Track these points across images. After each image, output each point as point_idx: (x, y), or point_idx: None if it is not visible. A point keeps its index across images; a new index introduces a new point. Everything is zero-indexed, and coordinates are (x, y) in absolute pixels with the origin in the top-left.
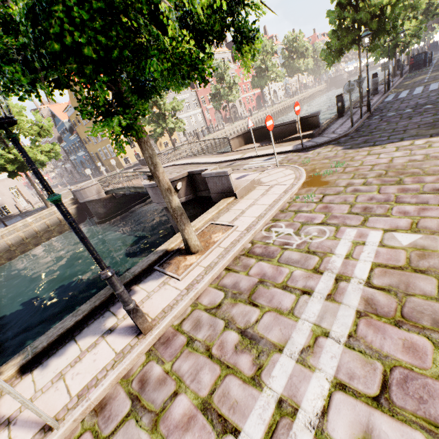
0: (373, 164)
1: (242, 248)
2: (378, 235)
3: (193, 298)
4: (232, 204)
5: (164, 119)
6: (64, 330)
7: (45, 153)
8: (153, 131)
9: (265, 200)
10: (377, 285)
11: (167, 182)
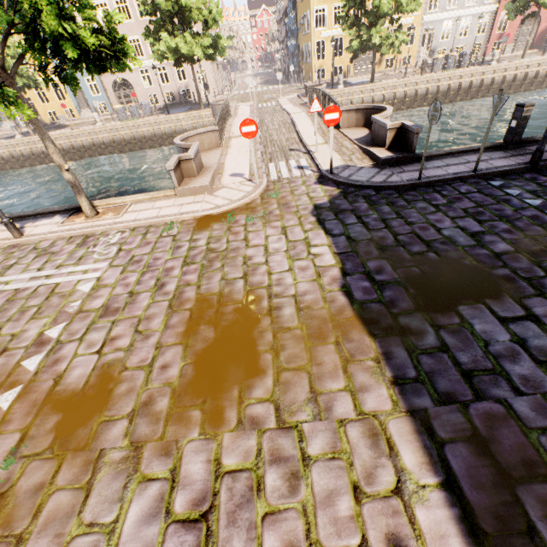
0: (248, 238)
1: (94, 232)
2: (94, 276)
3: (43, 239)
4: (165, 198)
5: (374, 24)
6: (23, 215)
7: (203, 49)
8: (349, 43)
9: (167, 210)
10: (39, 288)
11: (57, 161)
